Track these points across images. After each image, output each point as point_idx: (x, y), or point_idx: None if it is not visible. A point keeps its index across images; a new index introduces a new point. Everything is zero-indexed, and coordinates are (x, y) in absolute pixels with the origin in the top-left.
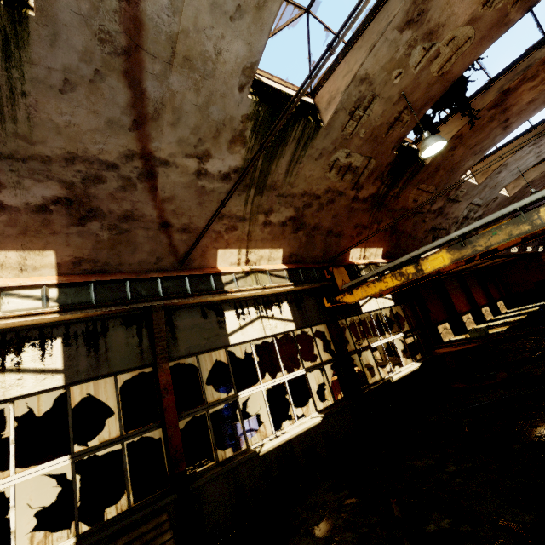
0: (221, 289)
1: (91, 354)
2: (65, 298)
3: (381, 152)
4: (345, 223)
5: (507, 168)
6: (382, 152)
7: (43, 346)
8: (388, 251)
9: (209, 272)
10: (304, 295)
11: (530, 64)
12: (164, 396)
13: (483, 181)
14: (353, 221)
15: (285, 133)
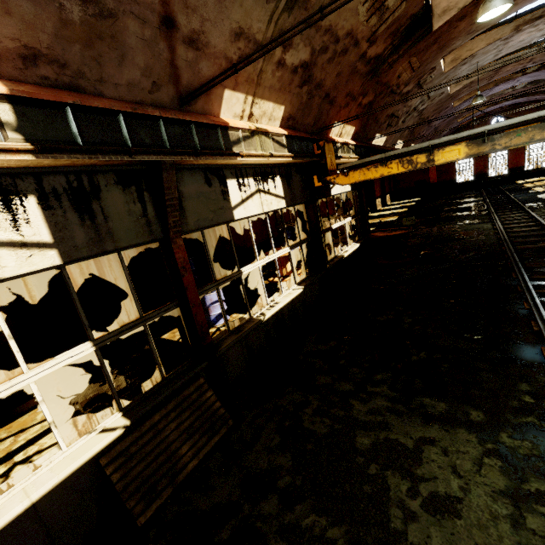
0: (230, 150)
1: (86, 223)
2: (32, 127)
3: None
4: (342, 87)
5: (471, 60)
6: None
7: (8, 206)
8: (357, 132)
9: (218, 123)
10: (293, 171)
11: None
12: (184, 275)
13: (449, 70)
14: (348, 87)
15: None
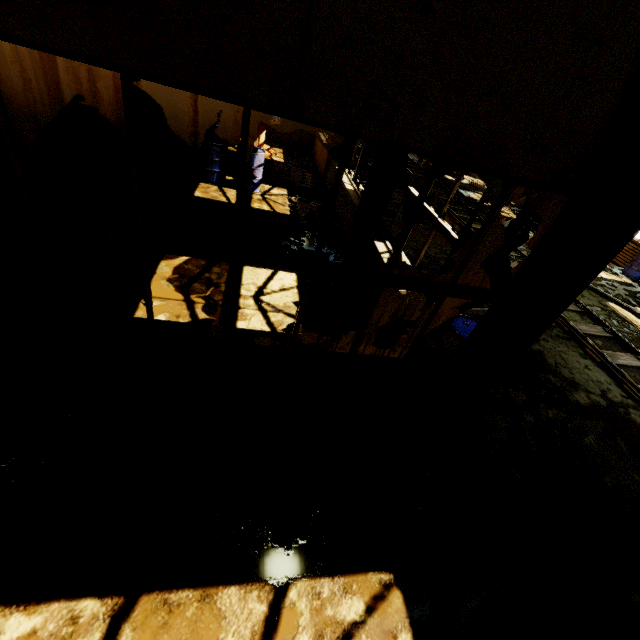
0: None
1: None
2: None
3: None
4: None
5: None
6: None
7: None
8: None
9: None
10: None
11: None
12: None
13: None
14: None
15: None
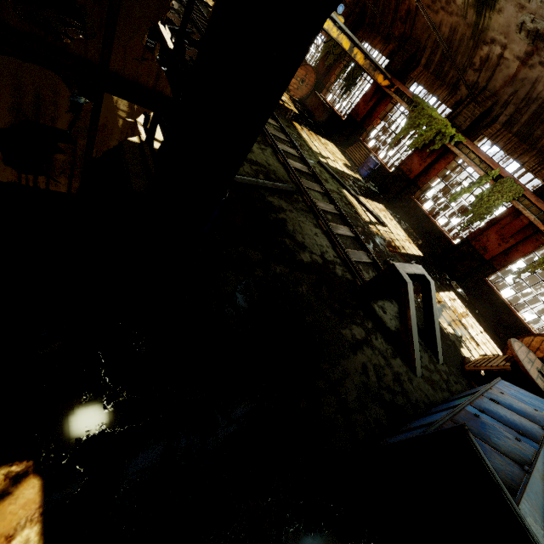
0: None
1: None
2: None
3: None
4: None
5: None
6: None
7: None
8: None
9: None
10: None
11: None
12: None
13: None
14: None
15: None
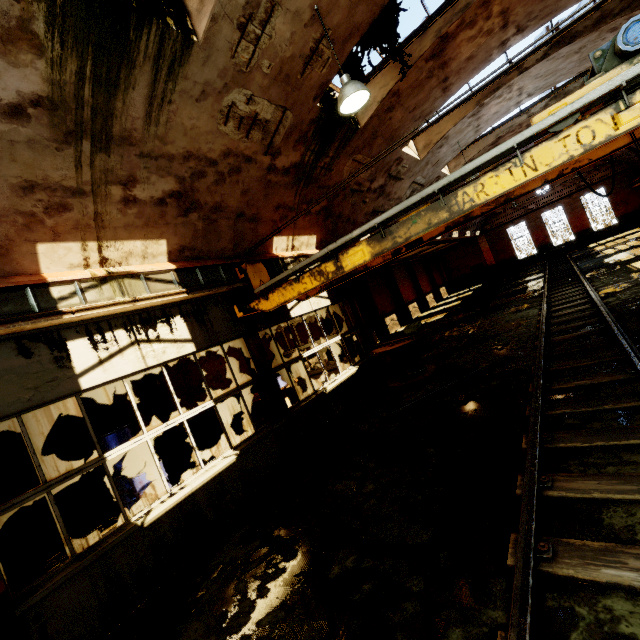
0: (52, 309)
1: None
2: None
3: (299, 102)
4: (262, 203)
5: (448, 142)
6: (301, 101)
7: None
8: (324, 239)
9: (22, 283)
10: (208, 304)
11: (468, 2)
12: None
13: (425, 156)
14: (274, 200)
15: (125, 41)
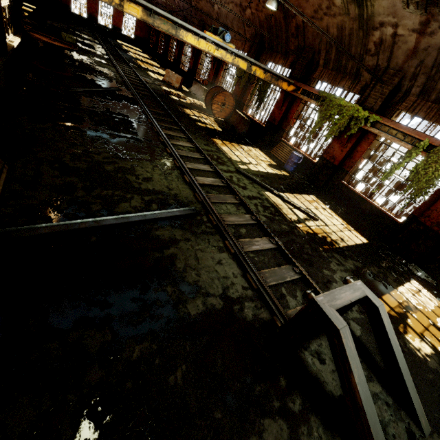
0: None
1: None
2: None
3: None
4: None
5: None
6: None
7: None
8: None
9: None
10: None
11: None
12: None
13: None
14: None
15: None
